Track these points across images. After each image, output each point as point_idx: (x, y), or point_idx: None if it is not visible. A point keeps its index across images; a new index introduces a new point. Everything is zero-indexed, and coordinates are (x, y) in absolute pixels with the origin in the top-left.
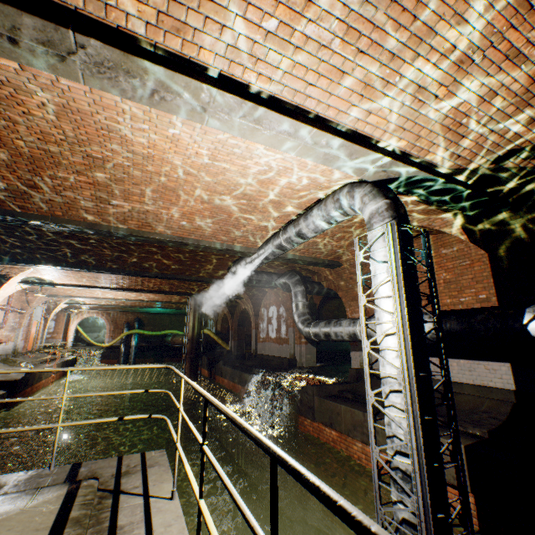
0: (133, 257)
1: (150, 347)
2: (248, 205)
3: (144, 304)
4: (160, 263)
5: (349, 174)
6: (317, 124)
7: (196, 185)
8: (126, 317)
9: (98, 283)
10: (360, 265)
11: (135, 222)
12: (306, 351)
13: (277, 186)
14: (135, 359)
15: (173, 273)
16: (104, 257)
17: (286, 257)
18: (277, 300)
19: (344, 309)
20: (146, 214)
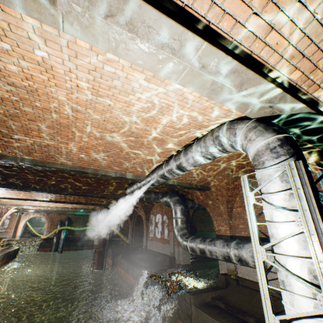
0: (52, 180)
1: (75, 238)
2: (136, 141)
3: (71, 209)
4: (73, 185)
5: (233, 109)
6: (207, 38)
7: (87, 123)
8: (60, 217)
9: (32, 197)
10: (252, 207)
11: (40, 154)
12: (182, 251)
13: (160, 125)
14: (62, 248)
15: (84, 192)
16: (29, 180)
17: (168, 183)
18: (161, 210)
19: (208, 215)
20: (48, 147)
